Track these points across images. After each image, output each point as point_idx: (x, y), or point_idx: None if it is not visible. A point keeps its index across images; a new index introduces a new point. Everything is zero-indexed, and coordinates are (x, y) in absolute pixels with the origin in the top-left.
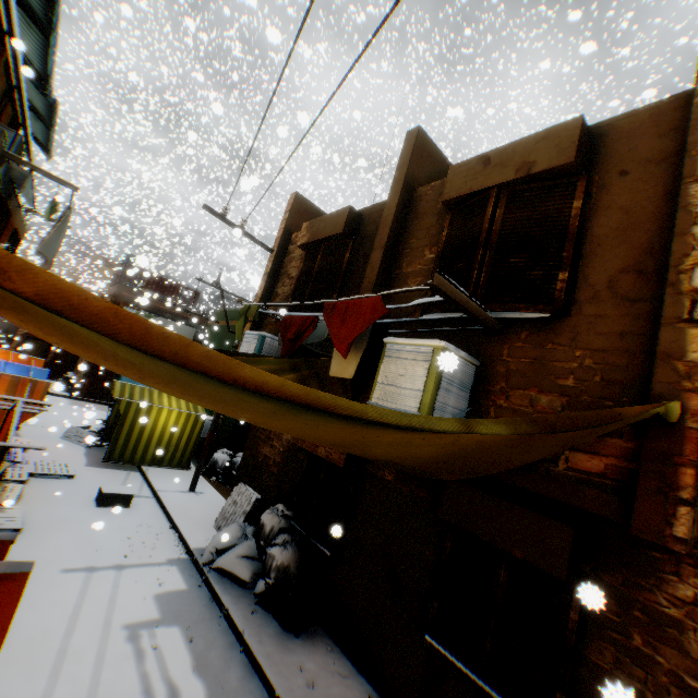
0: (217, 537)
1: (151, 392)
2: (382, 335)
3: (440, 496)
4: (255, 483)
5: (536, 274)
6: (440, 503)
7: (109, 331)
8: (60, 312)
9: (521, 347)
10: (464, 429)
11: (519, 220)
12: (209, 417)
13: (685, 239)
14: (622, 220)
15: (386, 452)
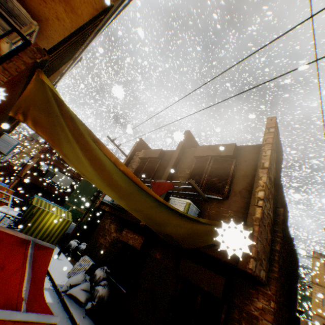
0: (72, 278)
1: (49, 205)
2: (168, 195)
3: (178, 265)
4: (93, 256)
5: (220, 185)
6: (178, 268)
7: (132, 179)
8: (125, 174)
9: (213, 207)
10: (196, 219)
11: (216, 167)
12: (72, 222)
13: (257, 183)
14: (244, 174)
15: (171, 229)
